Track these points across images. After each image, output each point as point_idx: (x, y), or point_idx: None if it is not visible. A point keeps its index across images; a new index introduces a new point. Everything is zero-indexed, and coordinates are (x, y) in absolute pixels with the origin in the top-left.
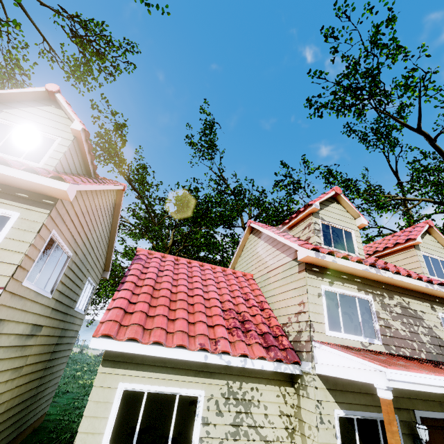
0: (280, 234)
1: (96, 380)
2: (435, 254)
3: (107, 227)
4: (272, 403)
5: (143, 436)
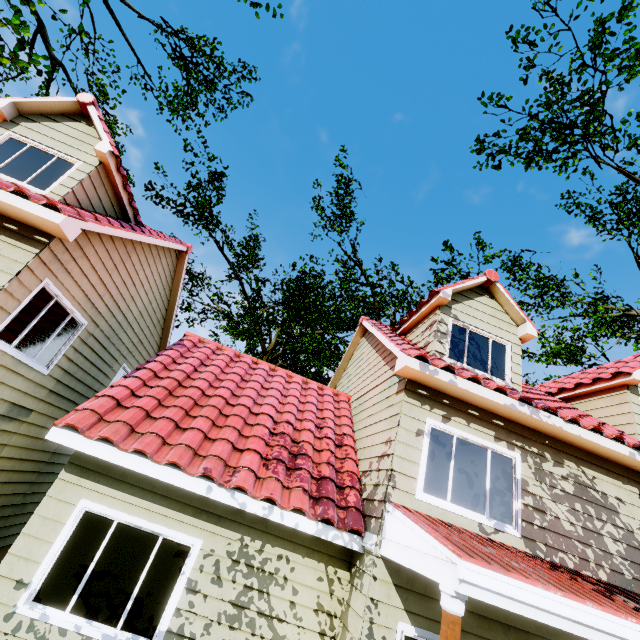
0: (386, 335)
1: (52, 488)
2: None
3: (159, 300)
4: (307, 587)
5: (96, 582)
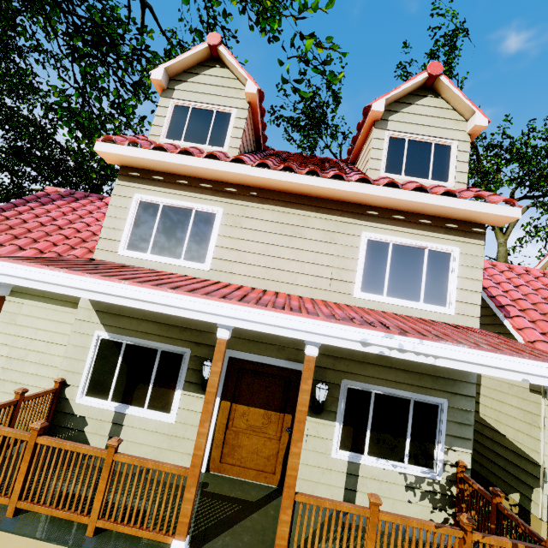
0: None
1: (545, 412)
2: None
3: None
4: None
5: None
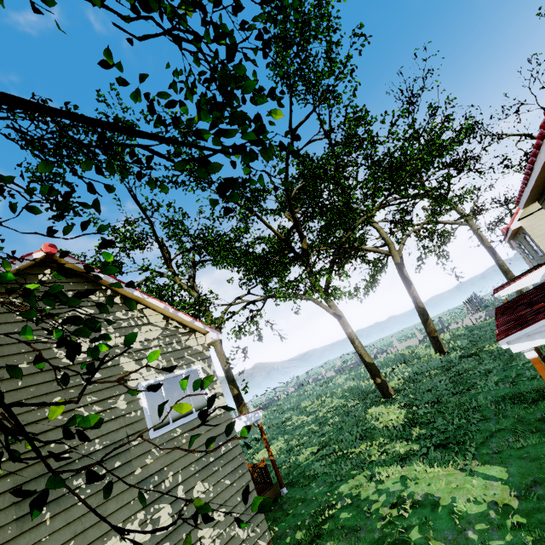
0: None
1: None
2: None
3: None
4: None
5: None
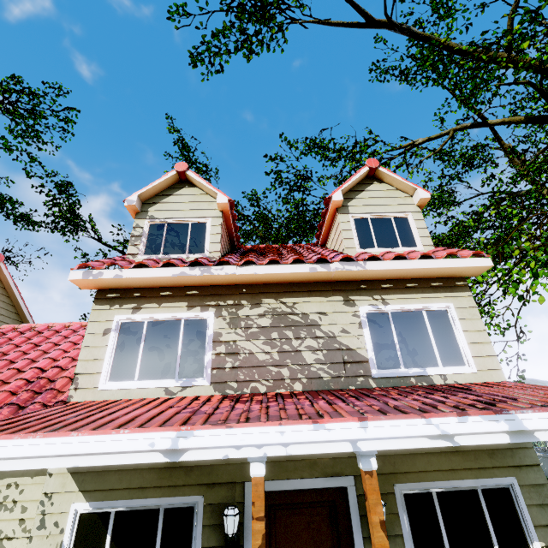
0: None
1: None
2: (382, 211)
3: None
4: (37, 501)
5: None
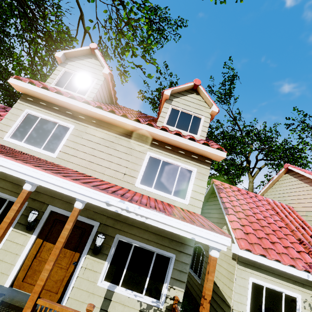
0: None
1: (237, 272)
2: None
3: None
4: None
5: None
